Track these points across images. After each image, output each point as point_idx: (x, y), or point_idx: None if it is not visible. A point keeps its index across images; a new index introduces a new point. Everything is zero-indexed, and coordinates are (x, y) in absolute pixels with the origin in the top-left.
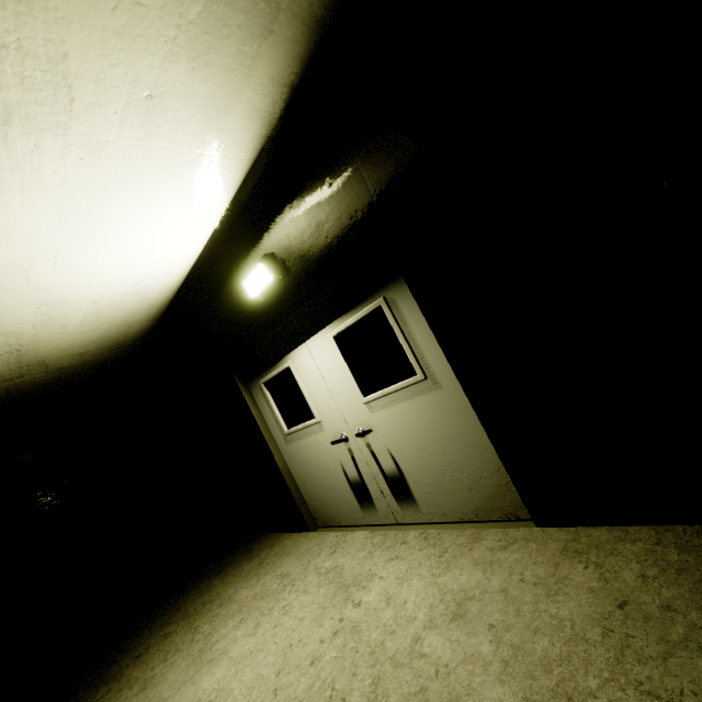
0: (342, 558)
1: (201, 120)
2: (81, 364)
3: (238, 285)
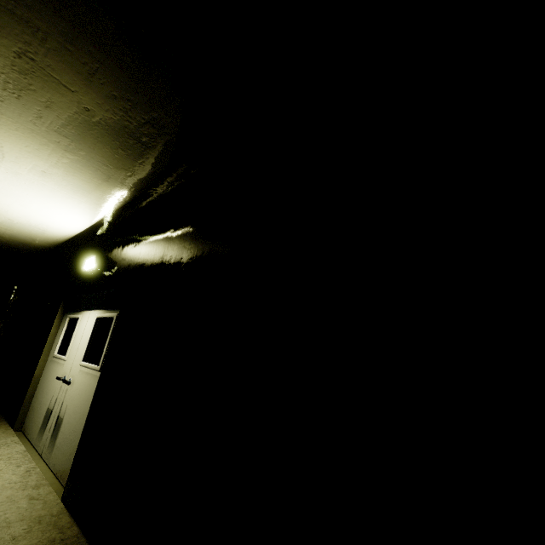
0: None
1: (74, 188)
2: None
3: None
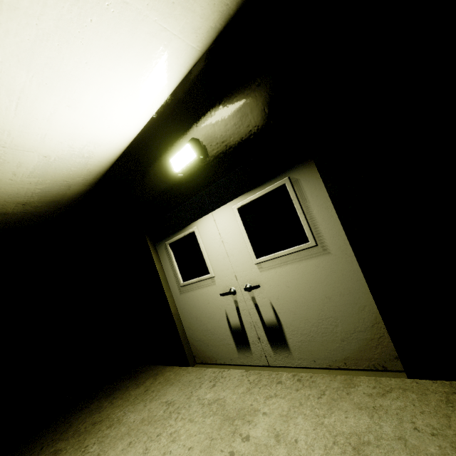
0: (223, 392)
1: None
2: (23, 213)
3: (163, 164)
